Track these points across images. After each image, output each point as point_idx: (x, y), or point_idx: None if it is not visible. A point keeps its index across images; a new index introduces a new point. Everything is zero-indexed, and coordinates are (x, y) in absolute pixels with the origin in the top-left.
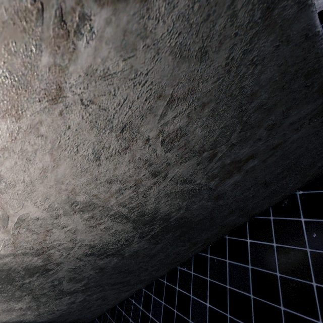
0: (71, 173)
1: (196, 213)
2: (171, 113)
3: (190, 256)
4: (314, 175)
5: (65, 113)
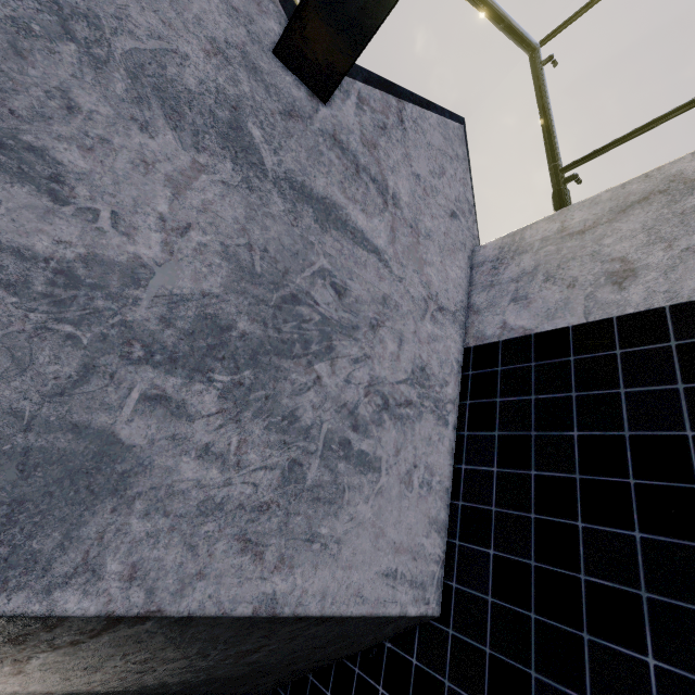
0: (44, 687)
1: (228, 673)
2: (132, 656)
3: (264, 691)
4: (398, 631)
5: (28, 674)
